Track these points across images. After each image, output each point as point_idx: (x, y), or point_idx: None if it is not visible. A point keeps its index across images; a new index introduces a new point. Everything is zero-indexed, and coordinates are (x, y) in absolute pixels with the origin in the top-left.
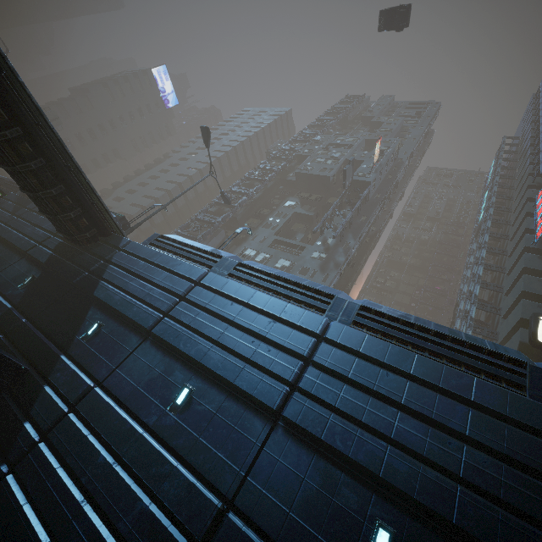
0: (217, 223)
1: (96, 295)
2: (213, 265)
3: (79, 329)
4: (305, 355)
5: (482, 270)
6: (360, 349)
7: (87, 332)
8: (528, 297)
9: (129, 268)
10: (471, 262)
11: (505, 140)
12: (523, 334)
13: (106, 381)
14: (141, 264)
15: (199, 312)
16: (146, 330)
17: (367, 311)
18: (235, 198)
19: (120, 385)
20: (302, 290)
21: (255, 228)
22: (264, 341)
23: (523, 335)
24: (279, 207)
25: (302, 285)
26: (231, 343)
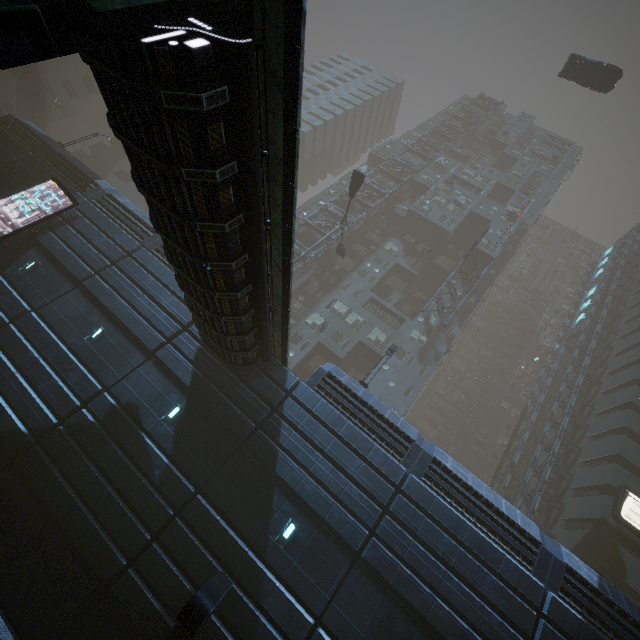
0: (308, 260)
1: (279, 474)
2: (405, 453)
3: (269, 525)
4: (530, 635)
5: (575, 400)
6: (579, 639)
7: (282, 533)
8: (618, 459)
9: (311, 436)
10: (554, 369)
11: (634, 233)
12: (609, 502)
13: (324, 617)
14: (324, 434)
15: (412, 541)
16: (356, 552)
17: (570, 572)
18: (331, 224)
19: (342, 627)
20: (507, 524)
21: (348, 272)
22: (483, 599)
23: (608, 504)
24: (379, 250)
25: (507, 518)
26: (455, 599)
